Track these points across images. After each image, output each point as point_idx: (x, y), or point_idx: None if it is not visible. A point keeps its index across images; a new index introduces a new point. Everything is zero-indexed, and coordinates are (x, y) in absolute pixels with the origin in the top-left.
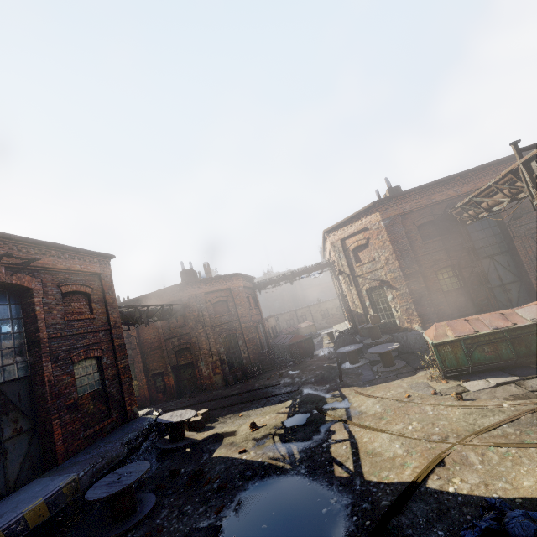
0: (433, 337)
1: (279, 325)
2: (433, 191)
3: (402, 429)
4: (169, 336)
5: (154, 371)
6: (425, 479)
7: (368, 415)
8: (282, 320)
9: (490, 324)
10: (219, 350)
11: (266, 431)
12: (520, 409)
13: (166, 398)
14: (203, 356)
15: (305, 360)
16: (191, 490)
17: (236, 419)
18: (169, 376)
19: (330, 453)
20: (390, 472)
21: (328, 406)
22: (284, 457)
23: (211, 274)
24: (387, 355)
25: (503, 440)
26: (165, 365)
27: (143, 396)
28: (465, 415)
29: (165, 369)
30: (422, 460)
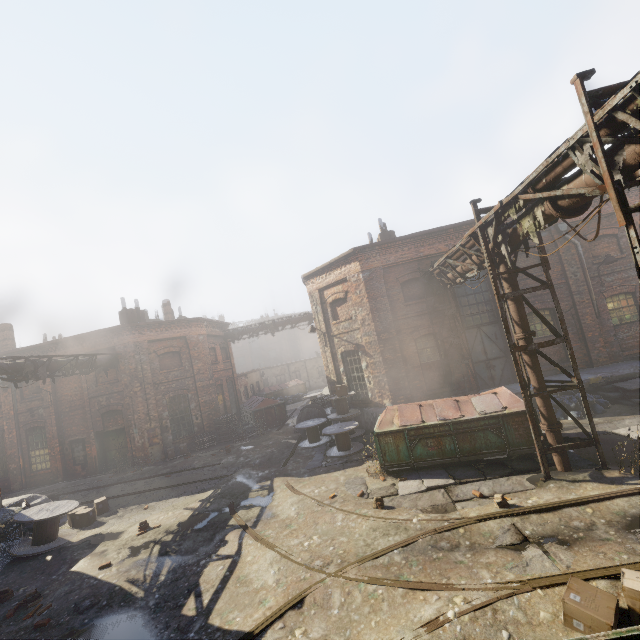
0: (378, 424)
1: (267, 381)
2: (422, 243)
3: (296, 545)
4: (94, 394)
5: (73, 437)
6: (267, 628)
7: (278, 520)
8: (271, 374)
9: (440, 413)
10: (161, 414)
11: (152, 536)
12: (425, 528)
13: (86, 473)
14: (137, 421)
15: (272, 431)
16: (6, 625)
17: (137, 512)
18: (91, 444)
19: (200, 576)
20: (241, 613)
21: (247, 502)
22: (145, 579)
23: (172, 316)
24: (342, 437)
25: (382, 572)
26: (88, 430)
27: (54, 469)
28: (370, 531)
29: (88, 435)
30: (282, 597)
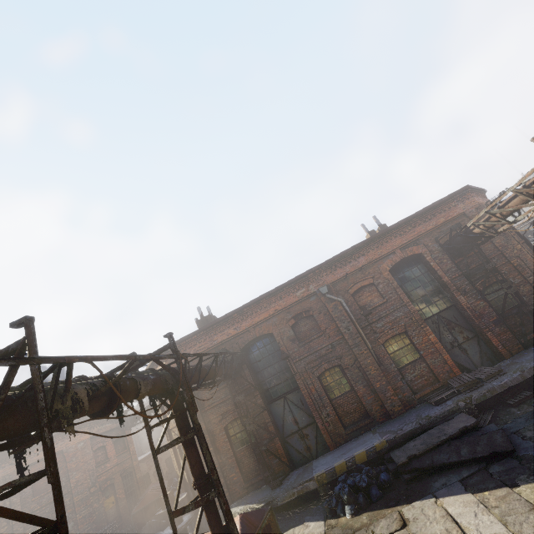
0: None
1: None
2: (215, 332)
3: None
4: None
5: None
6: None
7: None
8: None
9: None
10: None
11: None
12: None
13: None
14: None
15: None
16: None
17: None
18: None
19: None
20: None
21: None
22: None
23: None
24: None
25: None
26: None
27: None
28: None
29: None
30: None
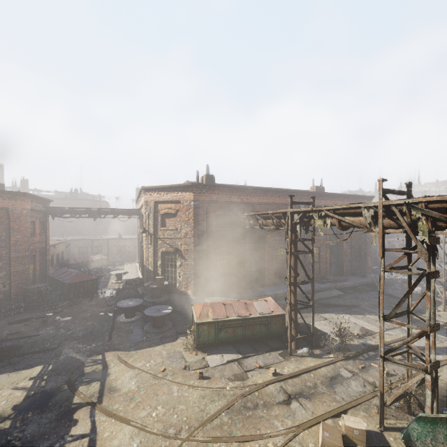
0: (198, 316)
1: (69, 251)
2: (234, 193)
3: (147, 416)
4: None
5: None
6: None
7: (121, 394)
8: (74, 245)
9: (237, 311)
10: None
11: None
12: (236, 394)
13: None
14: None
15: (83, 301)
16: None
17: None
18: None
19: None
20: None
21: (84, 377)
22: None
23: None
24: (159, 317)
25: (219, 432)
26: None
27: None
28: (200, 398)
29: None
30: None
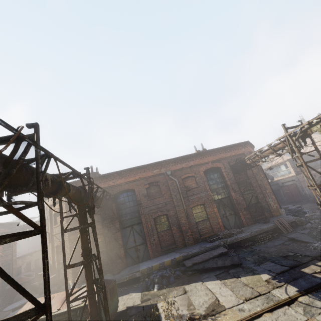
0: None
1: None
2: (100, 181)
3: None
4: None
5: None
6: None
7: None
8: None
9: None
10: None
11: None
12: None
13: None
14: None
15: None
16: None
17: None
18: None
19: None
20: None
21: None
22: None
23: None
24: None
25: None
26: None
27: None
28: None
29: None
30: None
